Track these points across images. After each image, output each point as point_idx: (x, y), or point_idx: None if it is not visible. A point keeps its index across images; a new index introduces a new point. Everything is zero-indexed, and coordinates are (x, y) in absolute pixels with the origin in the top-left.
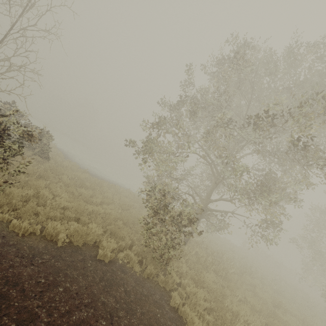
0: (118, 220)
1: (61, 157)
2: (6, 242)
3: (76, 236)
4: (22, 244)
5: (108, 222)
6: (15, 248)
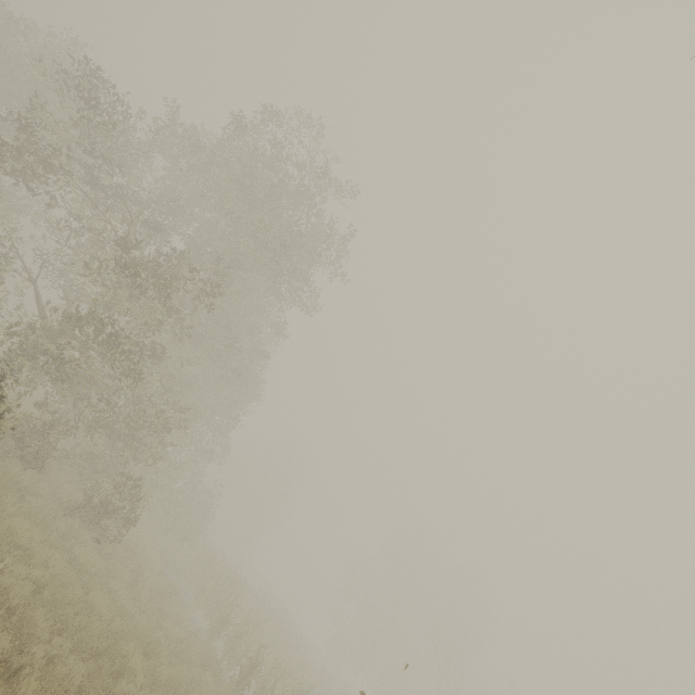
0: None
1: None
2: None
3: None
4: None
5: None
6: None
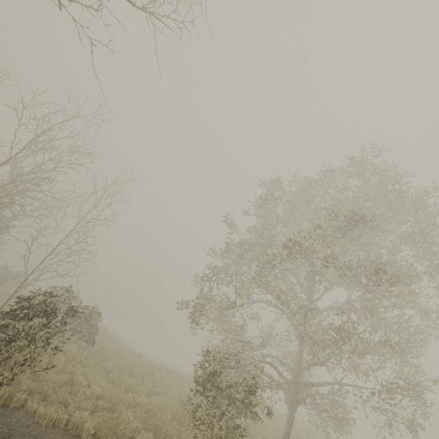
0: (166, 413)
1: (111, 341)
2: (28, 432)
3: (104, 428)
4: (43, 435)
5: (152, 416)
6: (35, 438)
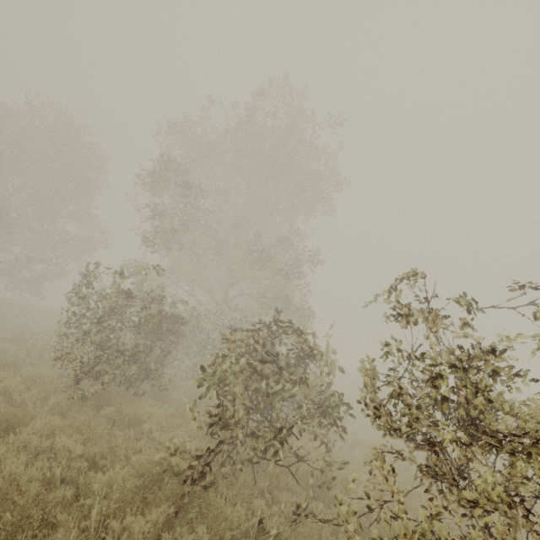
0: None
1: None
2: None
3: None
4: None
5: None
6: None
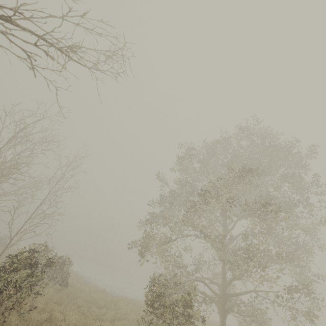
0: None
1: (81, 282)
2: None
3: None
4: None
5: None
6: None
